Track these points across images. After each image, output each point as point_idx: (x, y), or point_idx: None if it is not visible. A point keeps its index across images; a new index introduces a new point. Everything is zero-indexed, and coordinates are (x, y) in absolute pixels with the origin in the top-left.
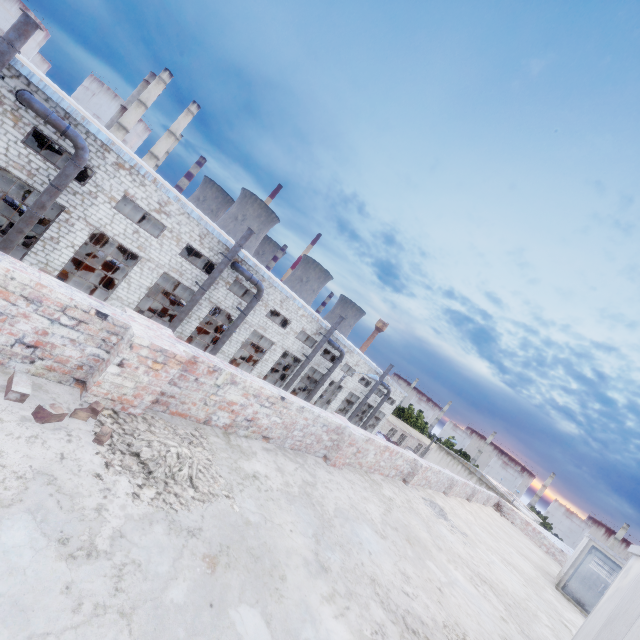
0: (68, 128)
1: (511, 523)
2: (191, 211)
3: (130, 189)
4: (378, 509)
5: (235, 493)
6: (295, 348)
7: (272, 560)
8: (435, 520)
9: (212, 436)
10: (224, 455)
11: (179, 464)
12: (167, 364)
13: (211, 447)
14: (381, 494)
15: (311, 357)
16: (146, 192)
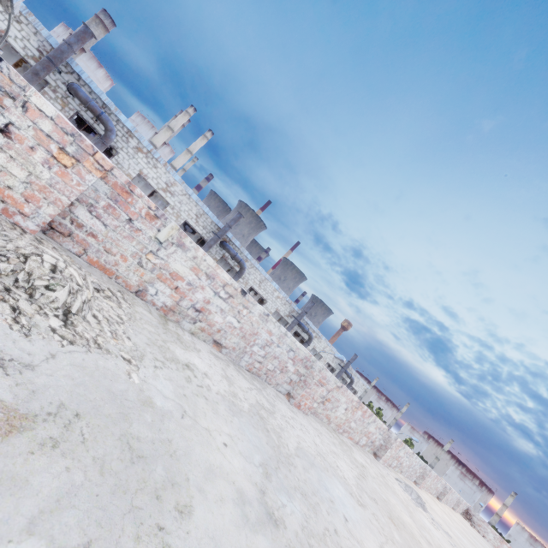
0: (102, 113)
1: (483, 537)
2: (192, 193)
3: (144, 169)
4: (351, 470)
5: (144, 364)
6: None
7: (172, 472)
8: (414, 507)
9: (141, 308)
10: (149, 328)
11: (50, 279)
12: (81, 162)
13: (133, 313)
14: (352, 457)
15: None
16: (157, 173)
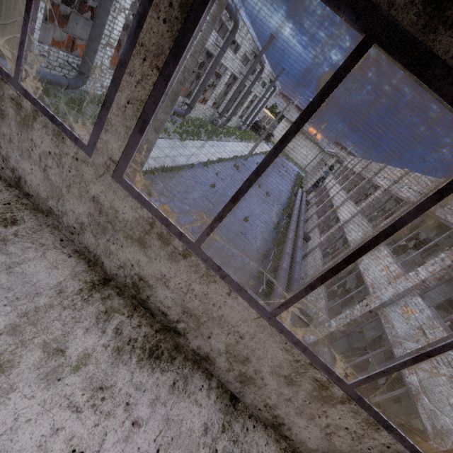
0: None
1: None
2: None
3: None
4: None
5: None
6: (237, 69)
7: None
8: None
9: None
10: None
11: None
12: None
13: None
14: None
15: (248, 76)
16: None
